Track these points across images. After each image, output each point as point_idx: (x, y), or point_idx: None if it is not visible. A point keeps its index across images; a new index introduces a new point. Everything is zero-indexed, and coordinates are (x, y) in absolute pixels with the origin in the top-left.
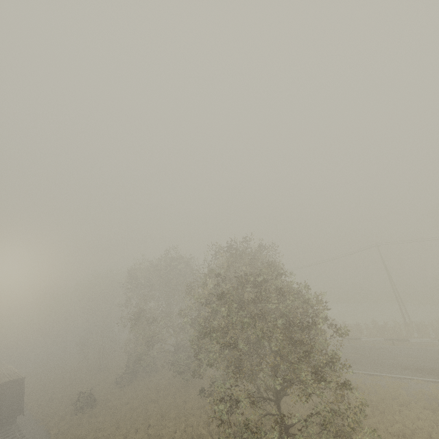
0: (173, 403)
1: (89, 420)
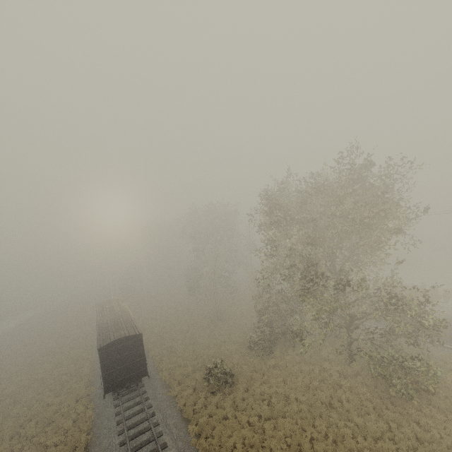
0: (388, 433)
1: (236, 414)
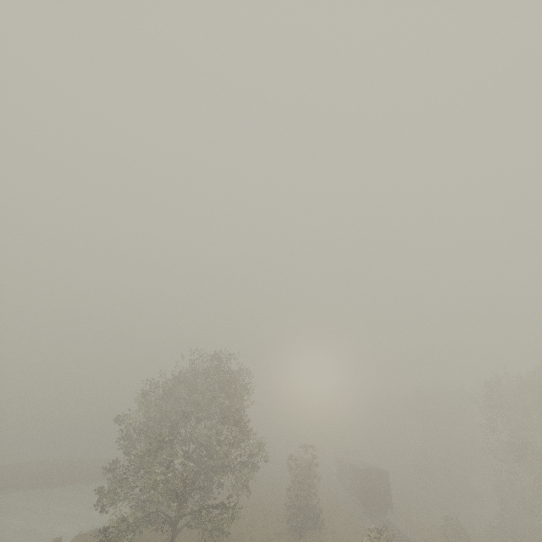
0: None
1: None
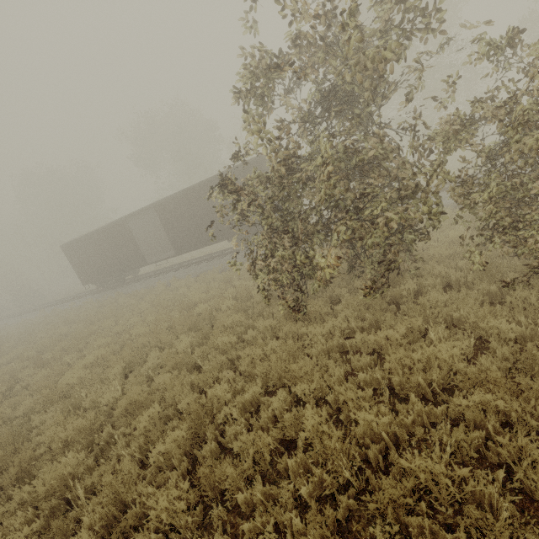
0: None
1: None
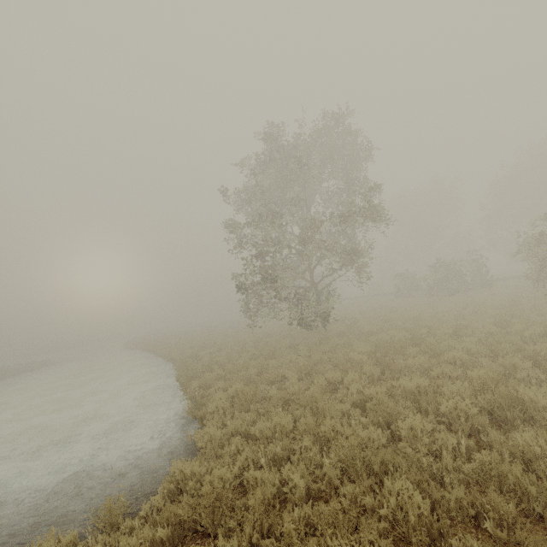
0: None
1: None
